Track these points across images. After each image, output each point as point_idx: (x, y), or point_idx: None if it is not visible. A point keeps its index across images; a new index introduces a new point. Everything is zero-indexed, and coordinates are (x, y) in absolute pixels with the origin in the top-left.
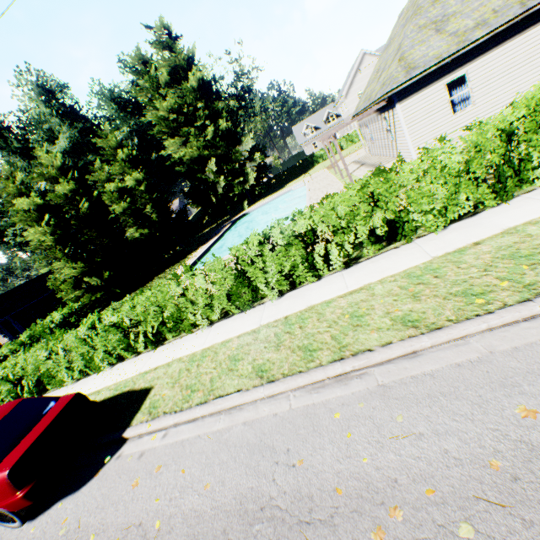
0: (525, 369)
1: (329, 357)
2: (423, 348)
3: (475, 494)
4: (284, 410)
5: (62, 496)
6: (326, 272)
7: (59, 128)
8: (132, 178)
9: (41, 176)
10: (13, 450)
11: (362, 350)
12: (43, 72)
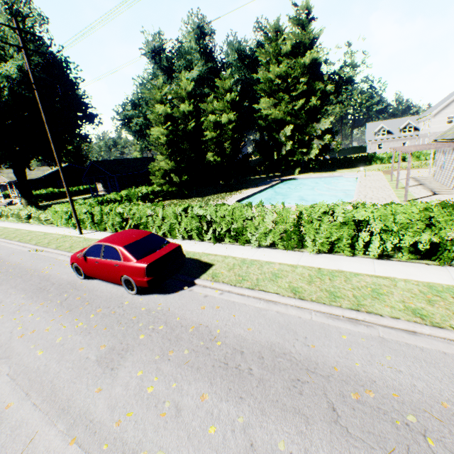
0: None
1: (348, 305)
2: (421, 333)
3: (424, 409)
4: (306, 318)
5: (156, 292)
6: (360, 254)
7: (197, 62)
8: (227, 117)
9: (176, 94)
10: (148, 256)
11: (374, 313)
12: (205, 18)
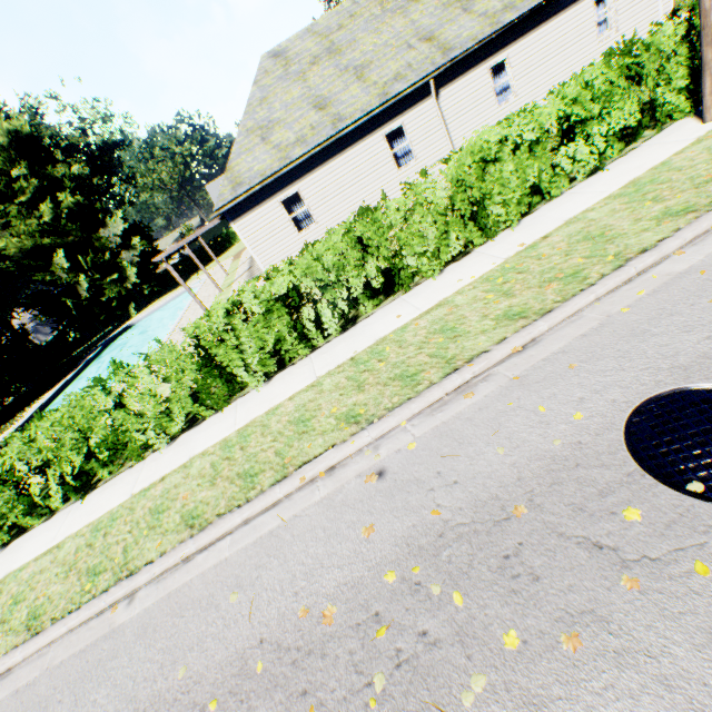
0: (43, 696)
1: None
2: (18, 663)
3: None
4: None
5: None
6: (61, 505)
7: None
8: None
9: None
10: None
11: None
12: None
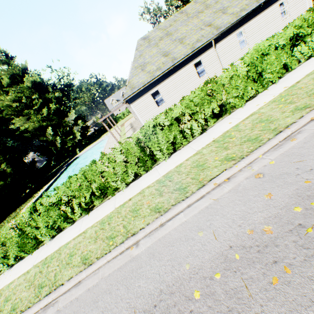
0: (105, 289)
1: (46, 292)
2: (83, 278)
3: None
4: None
5: None
6: (77, 218)
7: None
8: None
9: None
10: None
11: (60, 284)
12: None
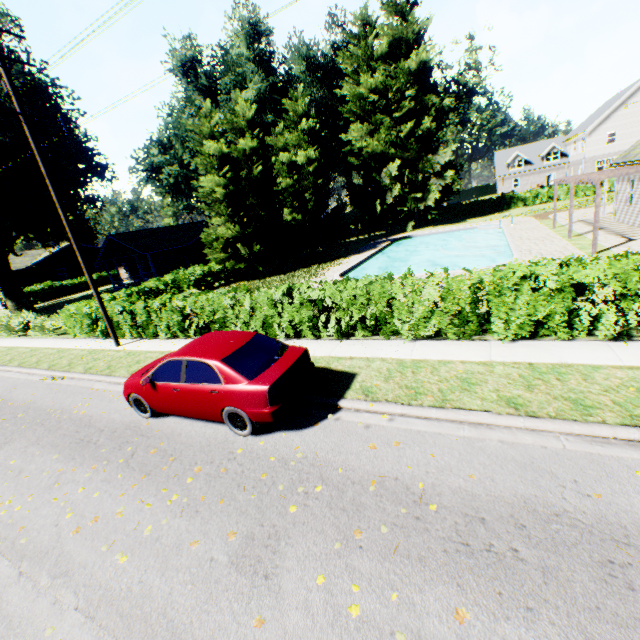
0: None
1: (616, 419)
2: None
3: None
4: (556, 447)
5: (282, 429)
6: (581, 336)
7: (253, 76)
8: (304, 154)
9: (230, 124)
10: (265, 372)
11: None
12: (259, 9)
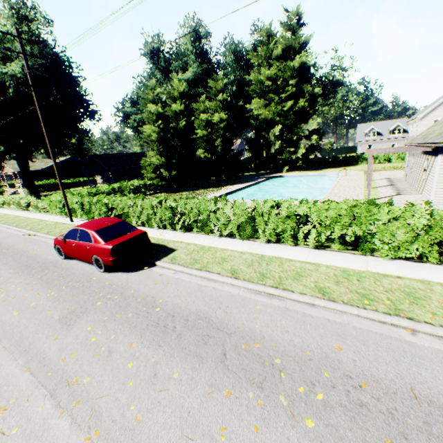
0: (355, 336)
1: (271, 284)
2: (318, 305)
3: (291, 355)
4: (235, 293)
5: (122, 271)
6: (301, 244)
7: (192, 64)
8: (219, 116)
9: (168, 94)
10: (115, 240)
11: (289, 289)
12: (201, 22)
